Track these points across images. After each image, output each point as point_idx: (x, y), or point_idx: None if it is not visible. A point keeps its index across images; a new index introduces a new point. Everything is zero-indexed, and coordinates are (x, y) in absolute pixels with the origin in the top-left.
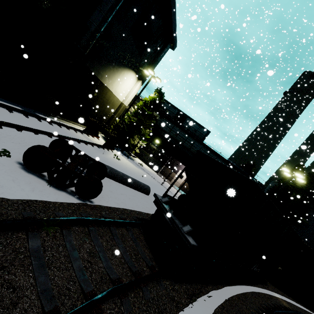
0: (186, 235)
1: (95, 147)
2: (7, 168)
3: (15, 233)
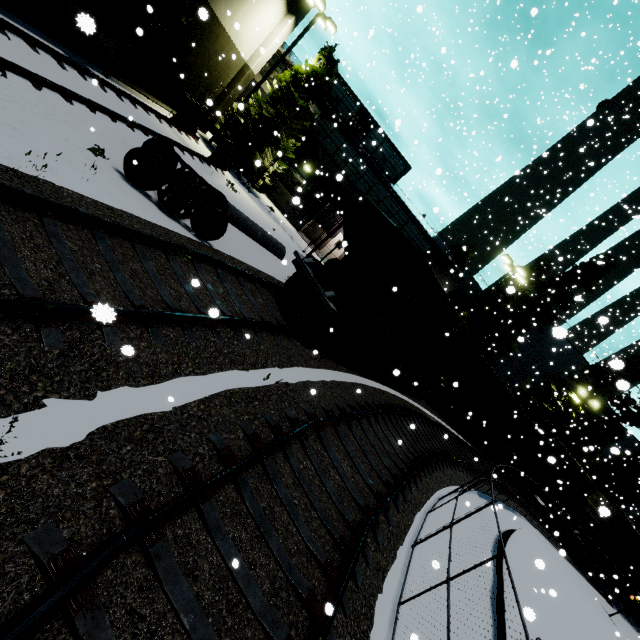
0: (328, 300)
1: (197, 161)
2: (110, 175)
3: (156, 251)
